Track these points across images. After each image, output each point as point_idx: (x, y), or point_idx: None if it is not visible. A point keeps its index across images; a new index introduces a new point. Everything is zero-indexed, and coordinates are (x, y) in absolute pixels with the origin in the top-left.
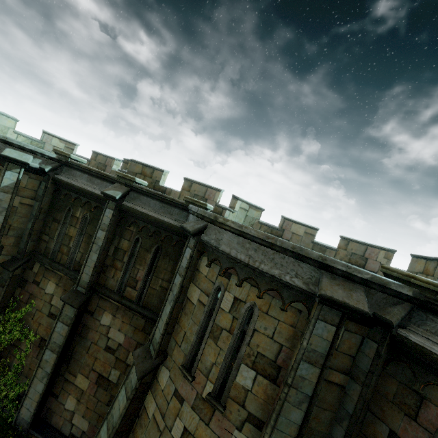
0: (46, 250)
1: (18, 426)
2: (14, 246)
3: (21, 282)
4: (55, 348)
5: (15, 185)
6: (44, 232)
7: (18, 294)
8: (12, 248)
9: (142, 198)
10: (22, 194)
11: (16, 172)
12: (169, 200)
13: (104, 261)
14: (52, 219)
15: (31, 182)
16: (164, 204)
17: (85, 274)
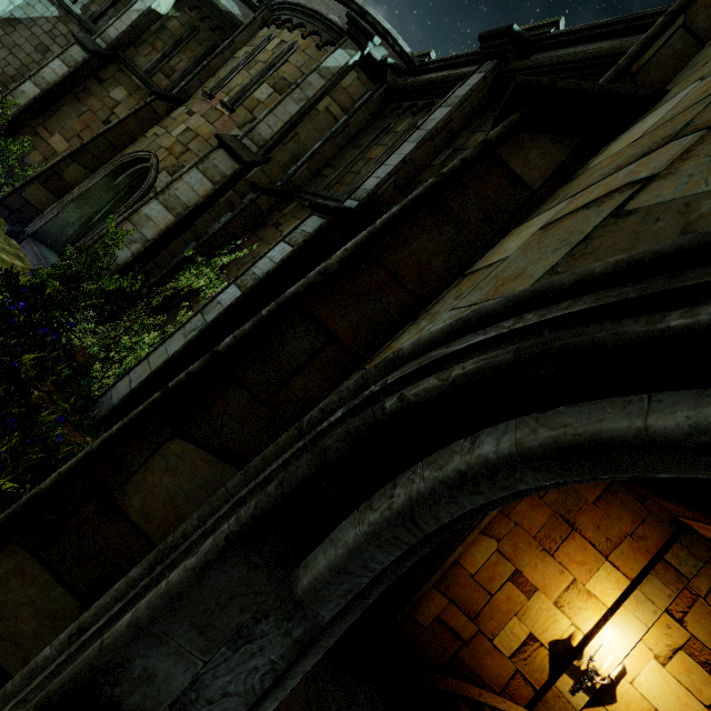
0: (319, 186)
1: (94, 409)
2: (281, 169)
3: (257, 226)
4: (248, 281)
5: (337, 71)
6: (329, 165)
7: (242, 241)
8: (278, 171)
9: (563, 52)
10: (337, 96)
11: (350, 54)
12: (653, 12)
13: (418, 172)
14: (352, 147)
15: (355, 85)
16: (628, 37)
17: (374, 178)
